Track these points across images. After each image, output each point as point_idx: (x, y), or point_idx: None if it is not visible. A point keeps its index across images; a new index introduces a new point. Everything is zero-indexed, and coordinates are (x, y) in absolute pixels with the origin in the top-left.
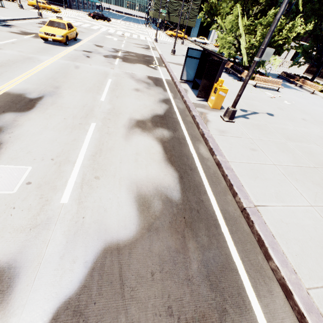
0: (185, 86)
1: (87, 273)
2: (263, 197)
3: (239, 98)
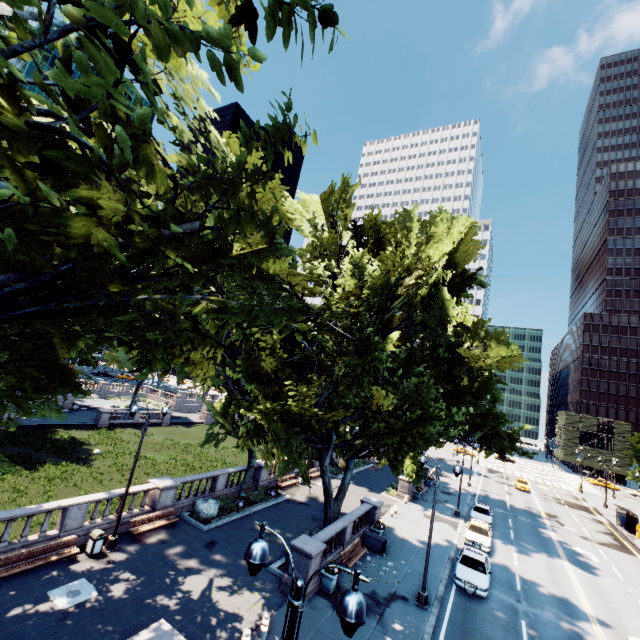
0: (620, 527)
1: (600, 542)
2: None
3: None
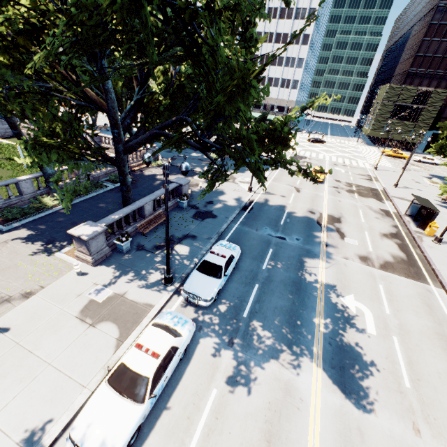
0: (408, 218)
1: (383, 263)
2: (443, 269)
3: (444, 233)
